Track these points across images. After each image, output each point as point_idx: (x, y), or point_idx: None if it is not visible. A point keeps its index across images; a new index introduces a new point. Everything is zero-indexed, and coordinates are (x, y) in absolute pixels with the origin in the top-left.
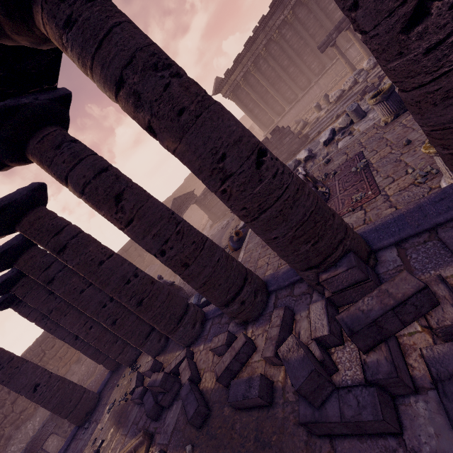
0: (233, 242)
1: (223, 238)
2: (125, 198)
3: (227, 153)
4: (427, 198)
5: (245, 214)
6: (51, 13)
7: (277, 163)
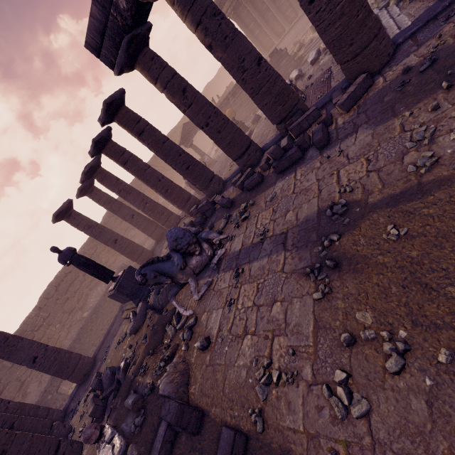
0: None
1: None
2: (188, 91)
3: (245, 58)
4: (338, 83)
5: (253, 92)
6: None
7: (267, 64)
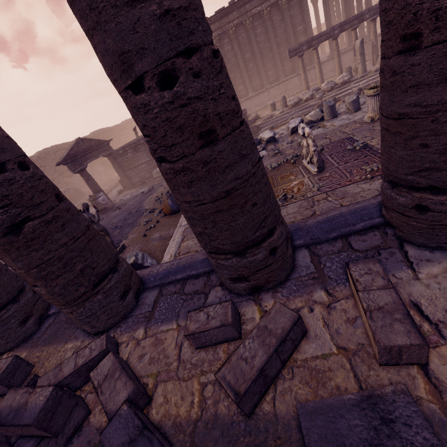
0: (174, 201)
1: (145, 202)
2: None
3: None
4: None
5: None
6: None
7: None
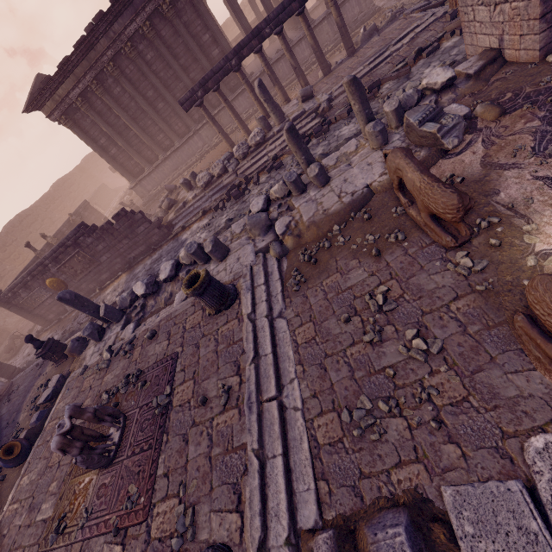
0: (6, 460)
1: (26, 400)
2: None
3: None
4: None
5: None
6: None
7: None
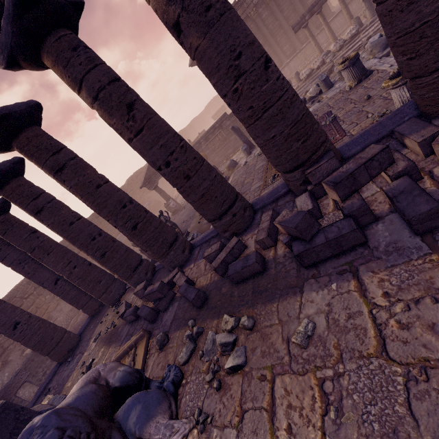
0: None
1: None
2: (136, 108)
3: (243, 52)
4: (386, 117)
5: (251, 114)
6: None
7: (279, 71)
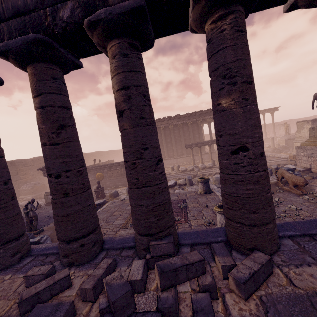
0: None
1: None
2: (66, 130)
3: (149, 148)
4: (210, 229)
5: (135, 182)
6: (121, 47)
7: (164, 169)
